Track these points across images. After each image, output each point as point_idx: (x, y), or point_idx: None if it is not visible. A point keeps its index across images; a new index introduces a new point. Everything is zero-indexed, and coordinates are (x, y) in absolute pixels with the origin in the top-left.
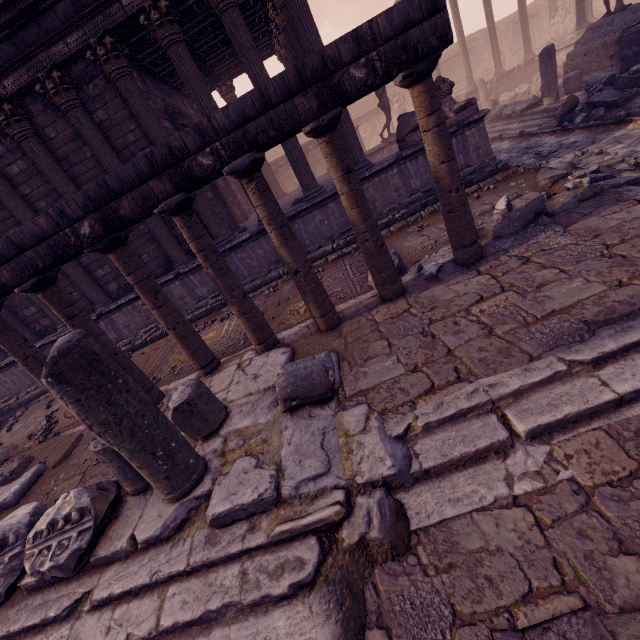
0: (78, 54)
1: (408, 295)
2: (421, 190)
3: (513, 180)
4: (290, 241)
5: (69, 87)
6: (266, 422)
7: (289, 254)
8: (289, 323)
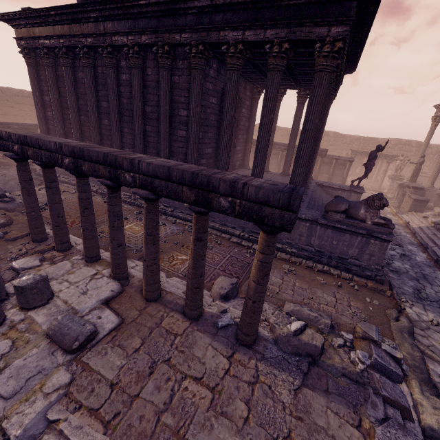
0: (184, 44)
1: (194, 324)
2: (315, 247)
3: (374, 296)
4: (149, 244)
5: (169, 57)
6: (44, 330)
7: (145, 250)
8: (160, 264)
